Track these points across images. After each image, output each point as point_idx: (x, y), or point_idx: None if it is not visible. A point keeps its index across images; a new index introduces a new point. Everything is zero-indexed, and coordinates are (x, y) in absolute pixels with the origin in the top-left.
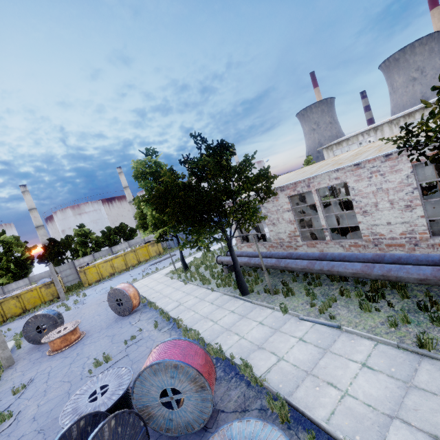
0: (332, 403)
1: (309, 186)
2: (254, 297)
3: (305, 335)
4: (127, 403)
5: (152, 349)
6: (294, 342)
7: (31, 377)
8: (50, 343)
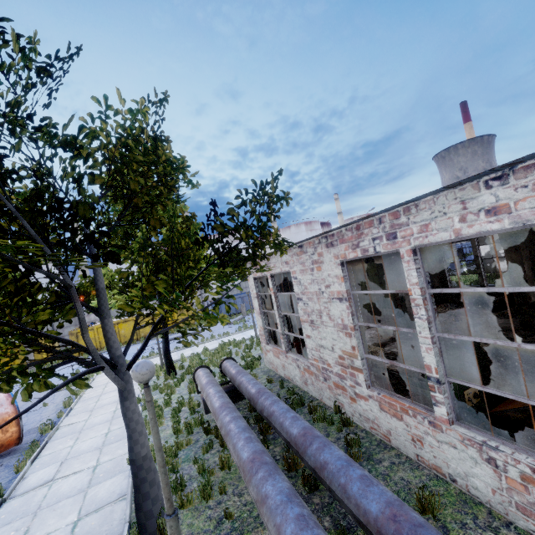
0: None
1: (392, 237)
2: None
3: None
4: None
5: None
6: None
7: None
8: None
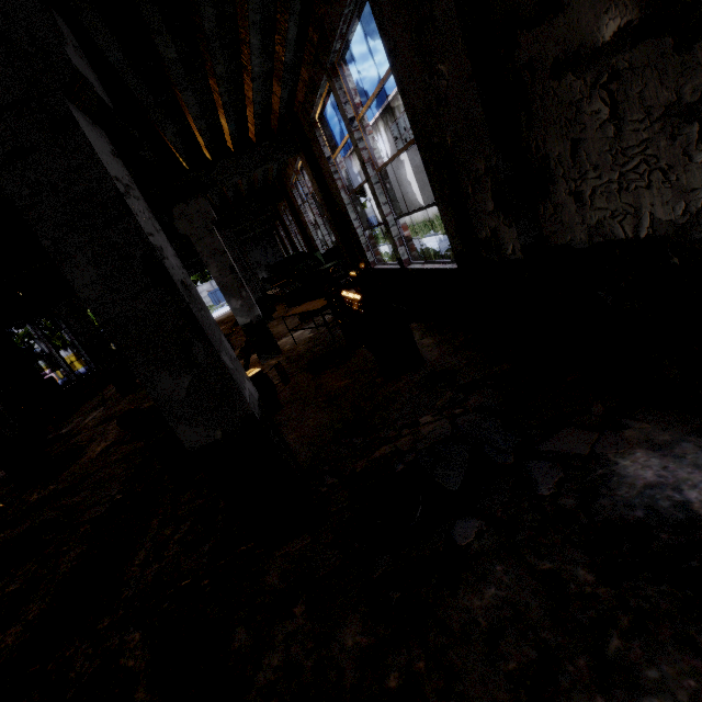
0: None
1: None
2: None
3: None
4: None
5: None
6: None
7: None
8: None
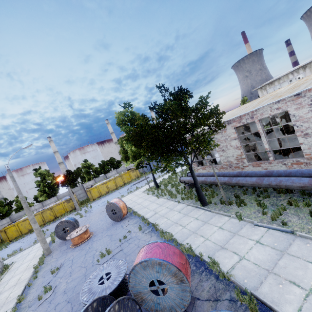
0: (297, 300)
1: (252, 118)
2: (212, 207)
3: (261, 239)
4: (125, 287)
5: (140, 249)
6: (252, 244)
7: (62, 262)
8: (71, 240)
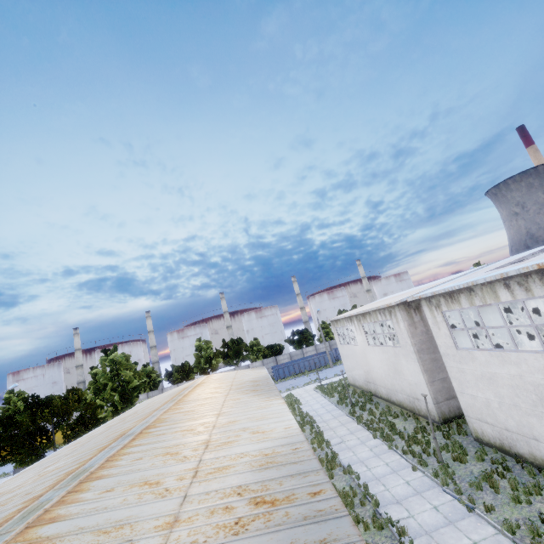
0: None
1: None
2: None
3: None
4: None
5: None
6: None
7: None
8: None
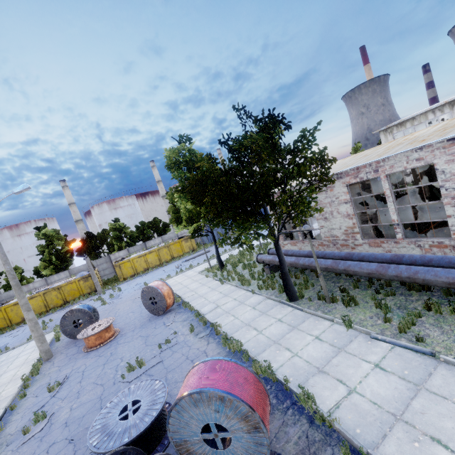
0: None
1: (376, 171)
2: (305, 304)
3: (383, 361)
4: (162, 425)
5: (191, 368)
6: (368, 368)
7: (67, 374)
8: (85, 339)
